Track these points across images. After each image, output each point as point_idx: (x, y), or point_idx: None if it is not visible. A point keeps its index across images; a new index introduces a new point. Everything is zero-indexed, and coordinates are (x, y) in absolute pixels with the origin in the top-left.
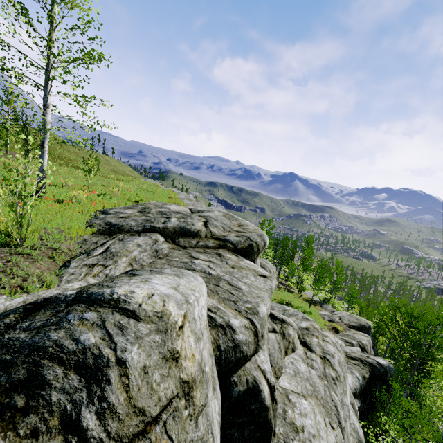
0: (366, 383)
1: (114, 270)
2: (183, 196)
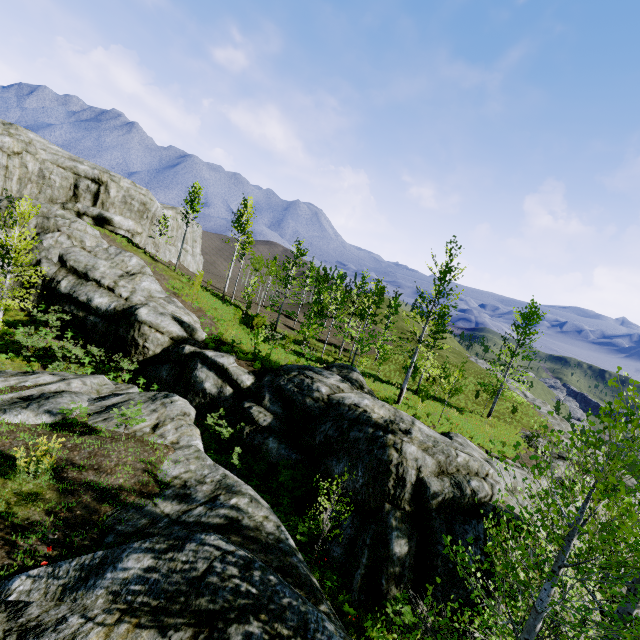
0: None
1: (557, 473)
2: (544, 411)
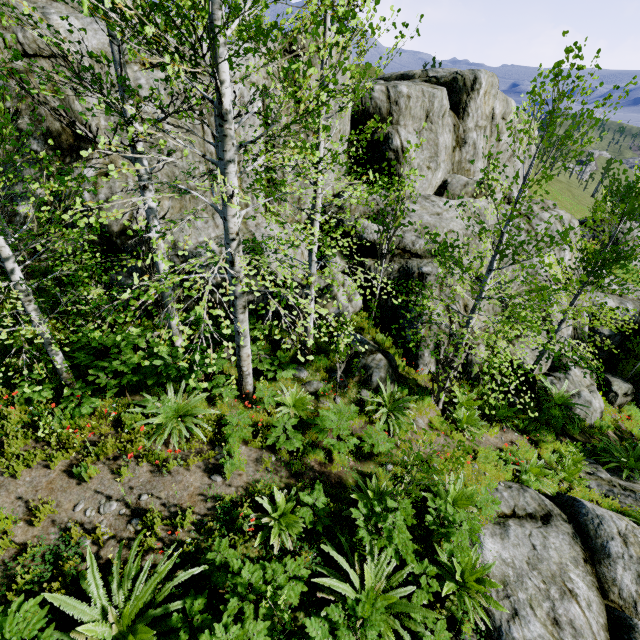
0: None
1: None
2: None
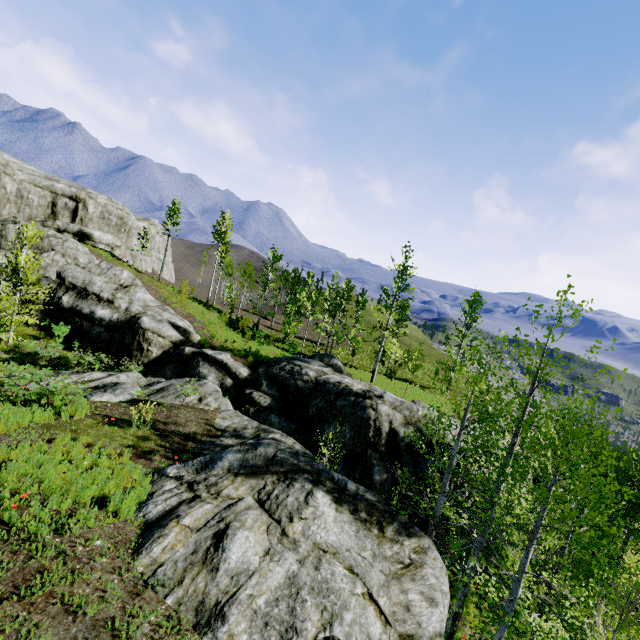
0: None
1: None
2: (495, 384)
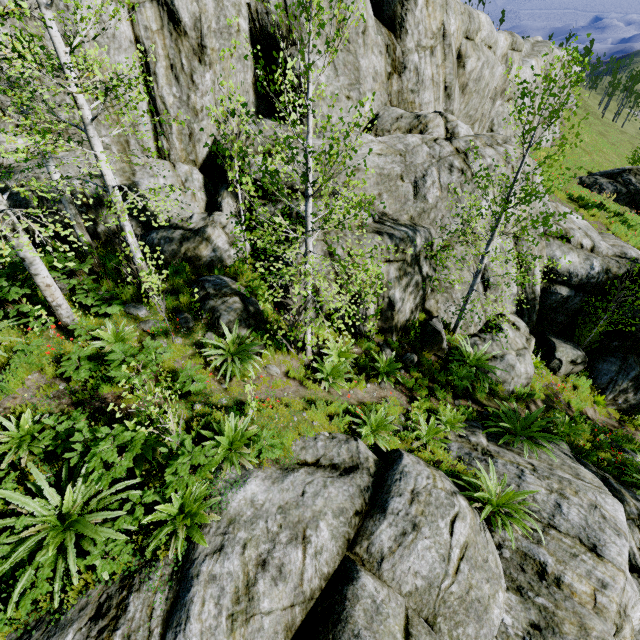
0: (607, 280)
1: None
2: None
